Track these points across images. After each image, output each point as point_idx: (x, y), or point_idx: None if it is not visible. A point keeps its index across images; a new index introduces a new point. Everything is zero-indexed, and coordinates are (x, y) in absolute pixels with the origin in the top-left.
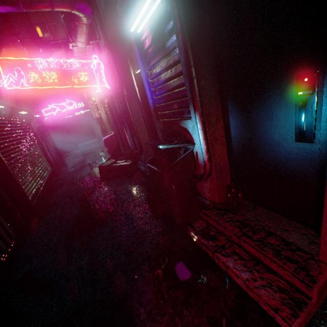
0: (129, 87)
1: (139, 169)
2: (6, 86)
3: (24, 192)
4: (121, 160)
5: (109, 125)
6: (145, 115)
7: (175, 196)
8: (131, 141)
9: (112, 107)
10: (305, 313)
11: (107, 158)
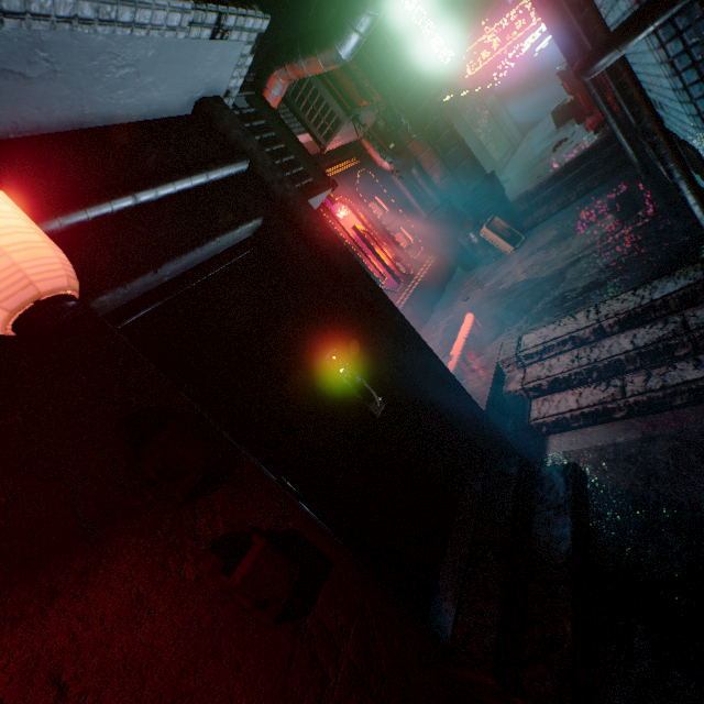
0: None
1: None
2: (469, 74)
3: (491, 157)
4: None
5: None
6: None
7: (578, 99)
8: None
9: None
10: (595, 120)
11: None
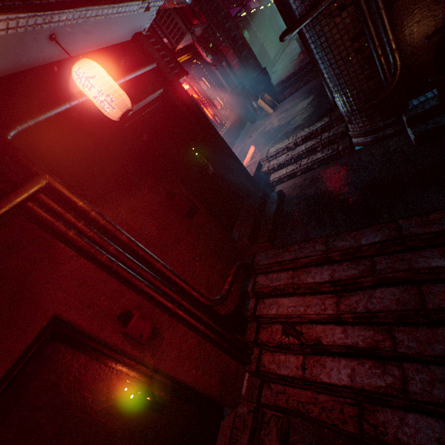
0: None
1: None
2: None
3: (269, 55)
4: None
5: None
6: None
7: None
8: None
9: None
10: None
11: None
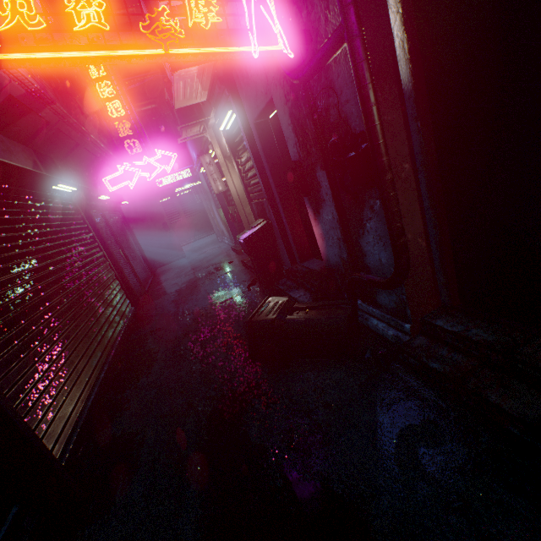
0: (369, 34)
1: (362, 325)
2: None
3: (29, 436)
4: (290, 290)
5: (244, 207)
6: (423, 144)
7: None
8: (331, 243)
9: (263, 156)
10: None
11: (247, 281)
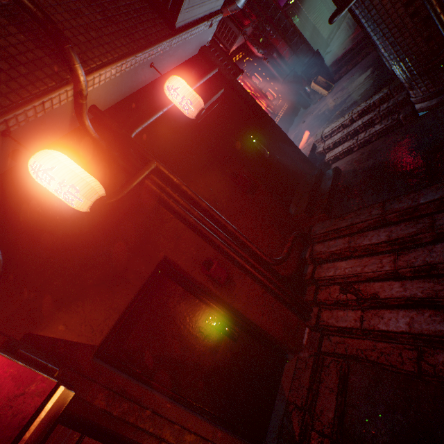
0: None
1: None
2: None
3: (322, 36)
4: None
5: None
6: None
7: None
8: None
9: None
10: None
11: None
